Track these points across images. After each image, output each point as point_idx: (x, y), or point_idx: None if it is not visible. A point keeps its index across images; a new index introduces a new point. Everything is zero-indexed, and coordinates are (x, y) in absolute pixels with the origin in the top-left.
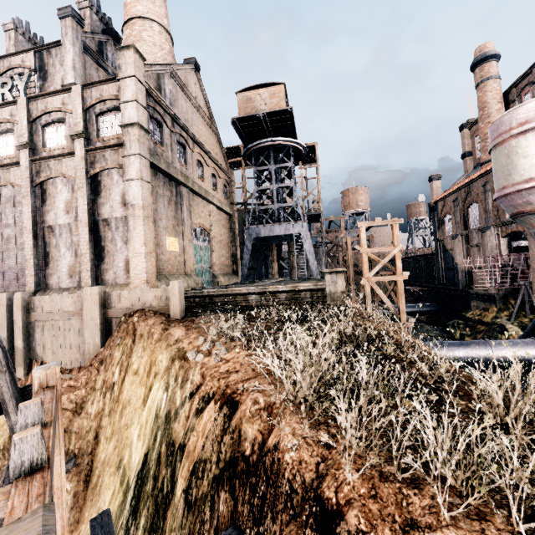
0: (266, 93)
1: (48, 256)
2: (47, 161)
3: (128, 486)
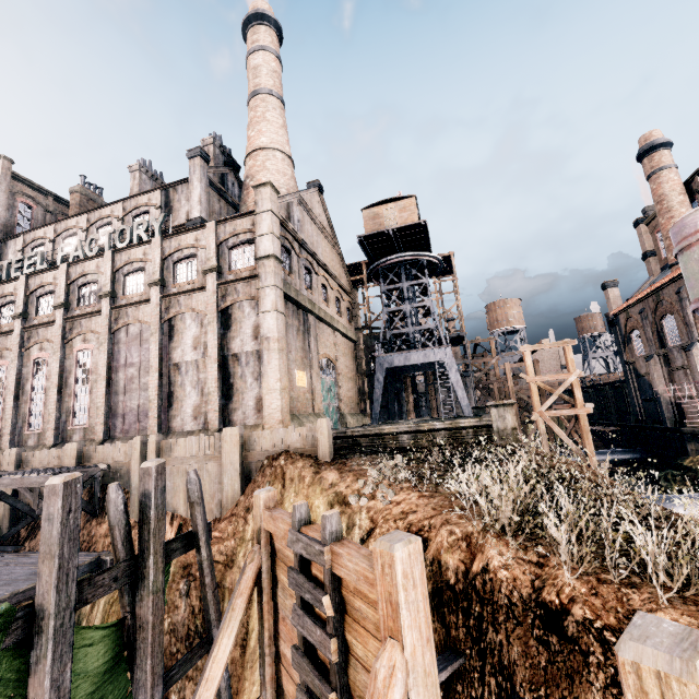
0: (395, 207)
1: (172, 396)
2: (177, 297)
3: None
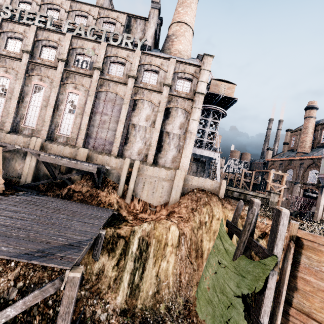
0: (226, 85)
1: (127, 139)
2: (143, 90)
3: None
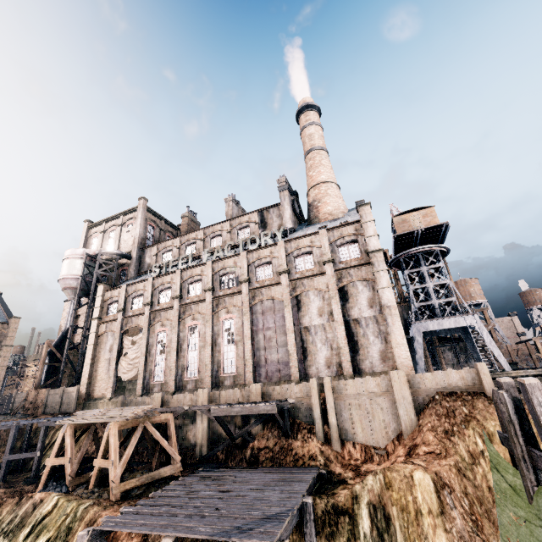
0: (418, 214)
1: (305, 350)
2: (301, 280)
3: None
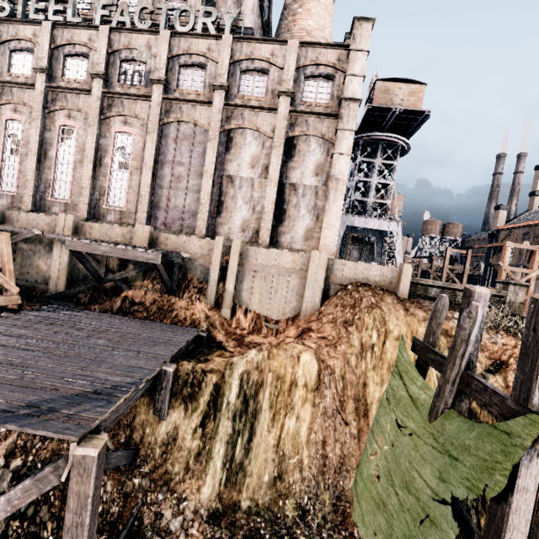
0: (406, 89)
1: (221, 205)
2: (241, 109)
3: None
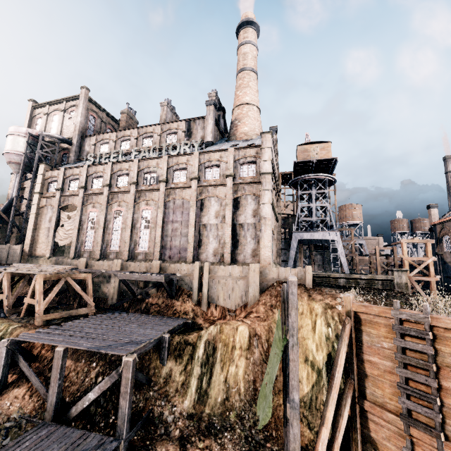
0: (318, 147)
1: (201, 241)
2: (207, 187)
3: (319, 369)
